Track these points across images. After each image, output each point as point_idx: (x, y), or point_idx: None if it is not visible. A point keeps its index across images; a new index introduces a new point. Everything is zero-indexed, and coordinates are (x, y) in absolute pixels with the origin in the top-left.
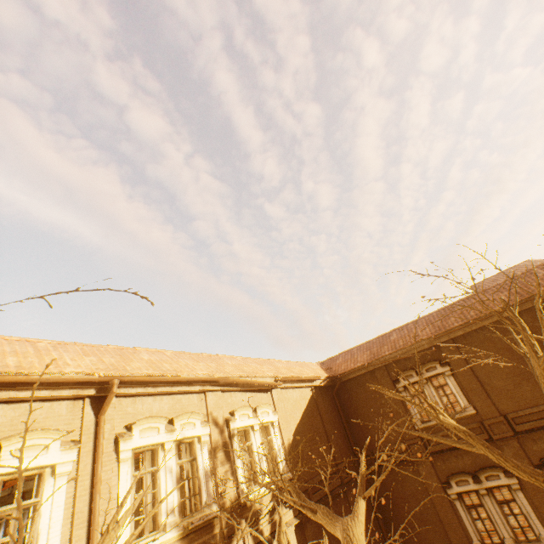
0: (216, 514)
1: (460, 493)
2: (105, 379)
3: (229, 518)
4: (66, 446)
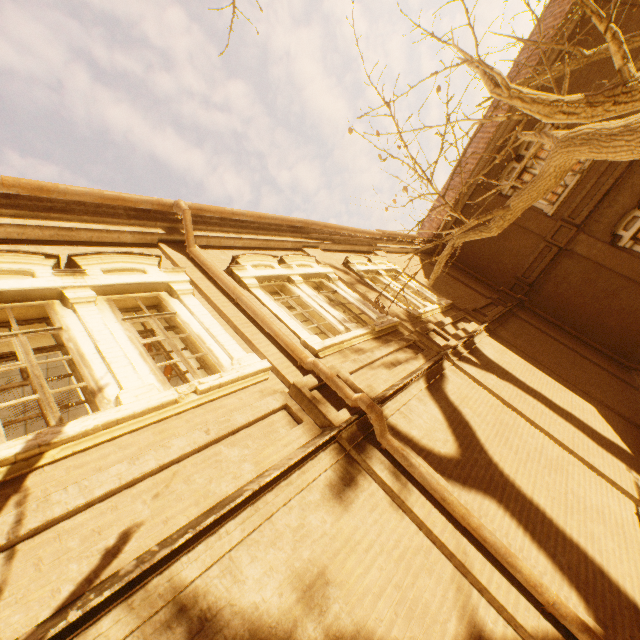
0: (396, 321)
1: (634, 237)
2: (166, 203)
3: (413, 326)
4: (168, 268)
